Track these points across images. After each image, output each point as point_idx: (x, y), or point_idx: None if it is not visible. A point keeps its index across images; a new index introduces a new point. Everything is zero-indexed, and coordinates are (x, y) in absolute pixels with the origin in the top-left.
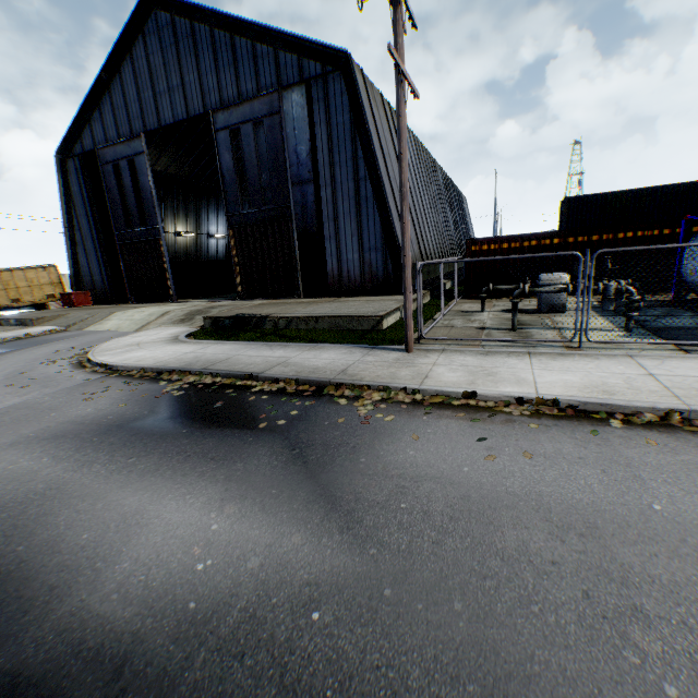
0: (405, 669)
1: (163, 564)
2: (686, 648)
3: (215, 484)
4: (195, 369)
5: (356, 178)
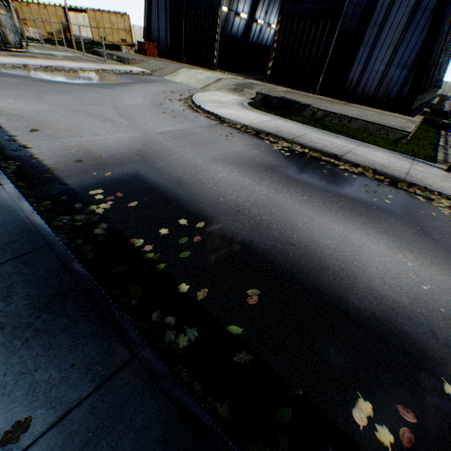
0: None
1: (397, 277)
2: None
3: (381, 234)
4: (287, 137)
5: None
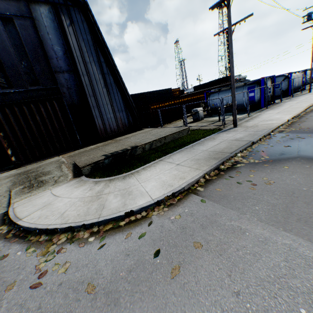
0: None
1: None
2: None
3: None
4: (230, 154)
5: (102, 72)
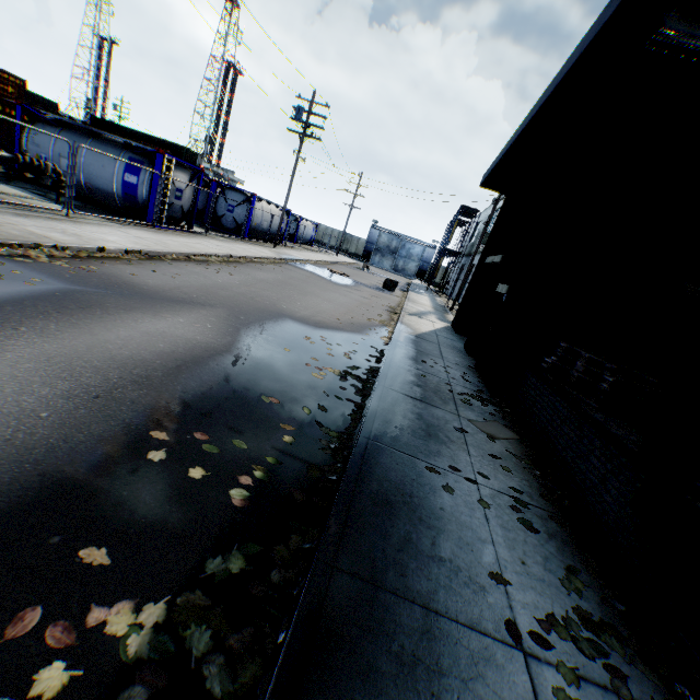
0: (260, 315)
1: (204, 332)
2: (261, 299)
3: (133, 314)
4: None
5: None
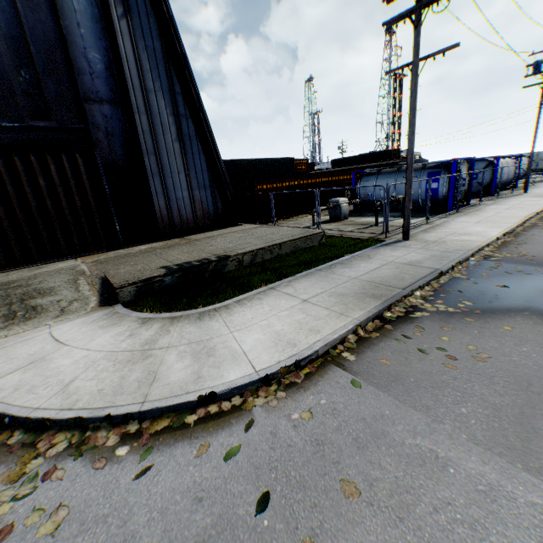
0: None
1: None
2: None
3: None
4: (402, 292)
5: (176, 113)
